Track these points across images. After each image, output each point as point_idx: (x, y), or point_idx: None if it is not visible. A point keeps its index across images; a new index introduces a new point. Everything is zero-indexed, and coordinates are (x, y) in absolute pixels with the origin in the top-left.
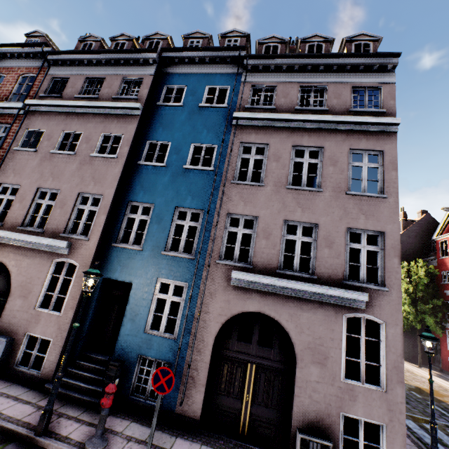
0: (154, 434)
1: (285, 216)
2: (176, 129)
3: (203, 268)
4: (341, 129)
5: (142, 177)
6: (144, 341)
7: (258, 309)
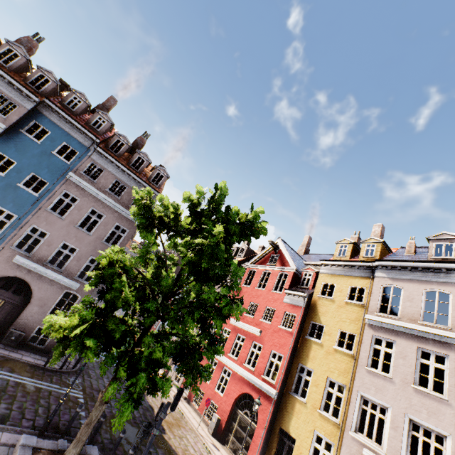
0: None
1: (65, 239)
2: (26, 156)
3: None
4: (119, 212)
5: None
6: None
7: (22, 277)
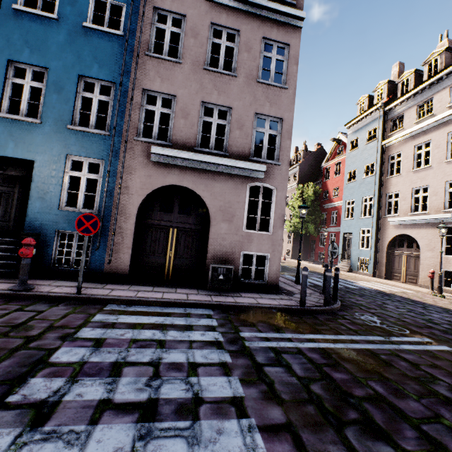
0: (85, 284)
1: (202, 98)
2: None
3: (120, 145)
4: (257, 14)
5: (24, 30)
6: (60, 217)
7: (178, 182)
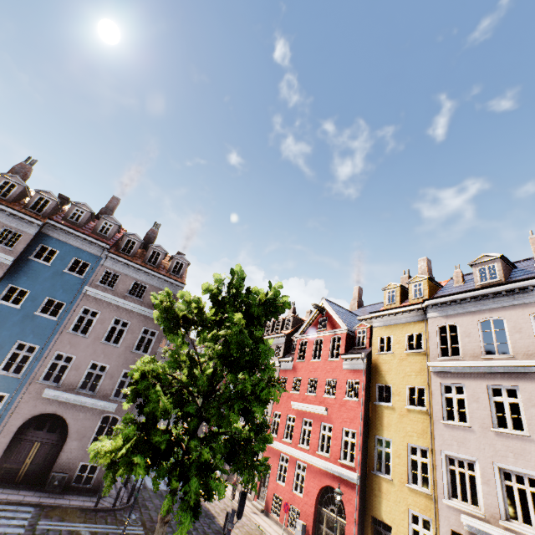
0: None
1: (93, 358)
2: (39, 282)
3: (25, 384)
4: (144, 314)
5: None
6: None
7: (55, 411)
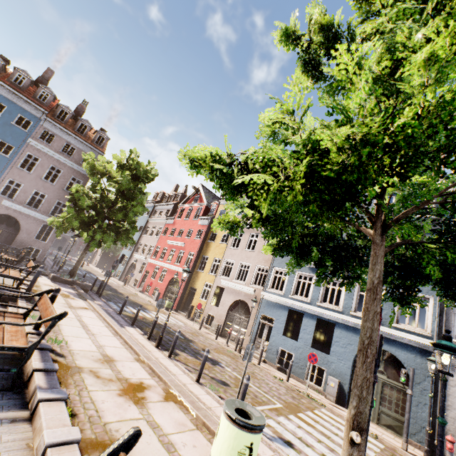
0: None
1: (36, 188)
2: None
3: None
4: (73, 168)
5: None
6: None
7: (11, 214)
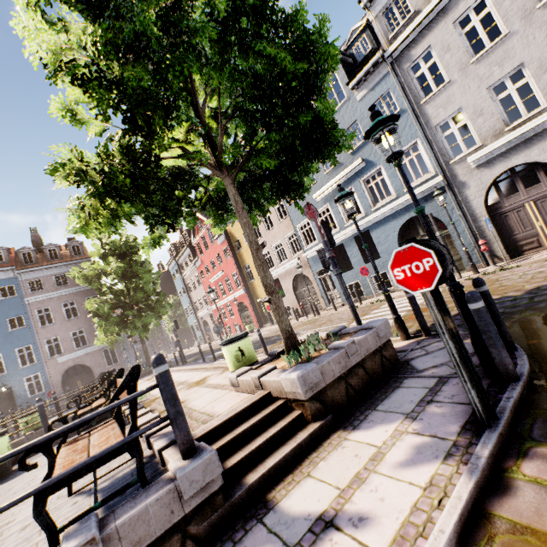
0: None
1: (70, 331)
2: None
3: (44, 364)
4: (79, 291)
5: None
6: (31, 400)
7: (74, 364)
